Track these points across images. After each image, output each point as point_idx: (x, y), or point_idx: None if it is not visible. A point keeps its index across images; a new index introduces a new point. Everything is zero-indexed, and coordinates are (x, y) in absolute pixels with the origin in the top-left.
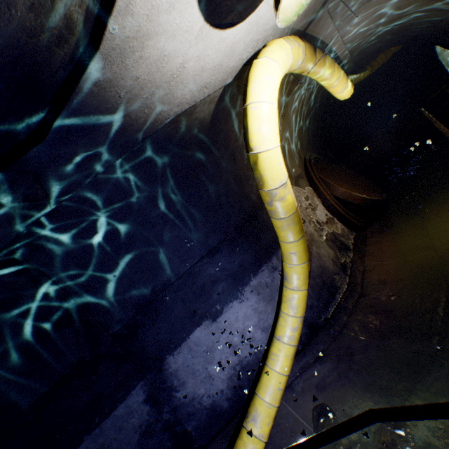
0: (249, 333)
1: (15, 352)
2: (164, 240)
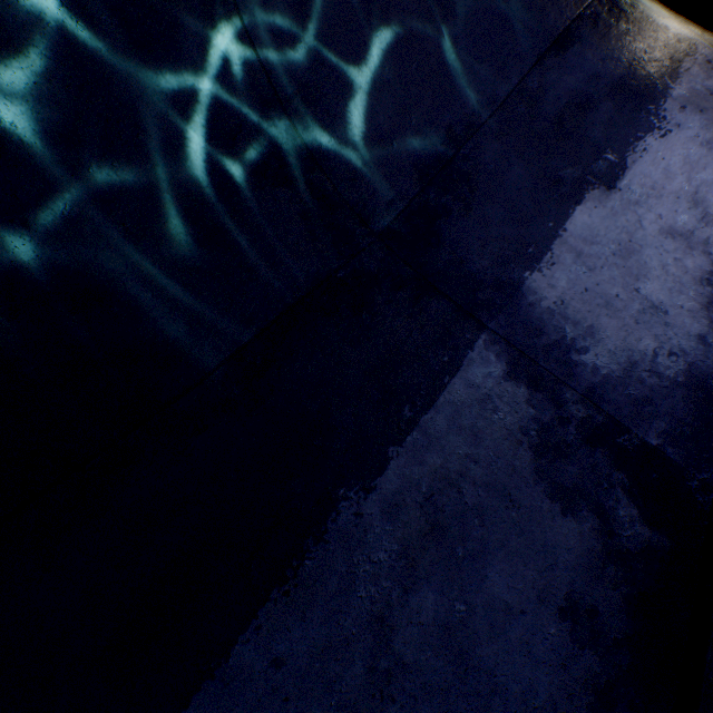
0: (712, 199)
1: (173, 202)
2: (456, 8)
